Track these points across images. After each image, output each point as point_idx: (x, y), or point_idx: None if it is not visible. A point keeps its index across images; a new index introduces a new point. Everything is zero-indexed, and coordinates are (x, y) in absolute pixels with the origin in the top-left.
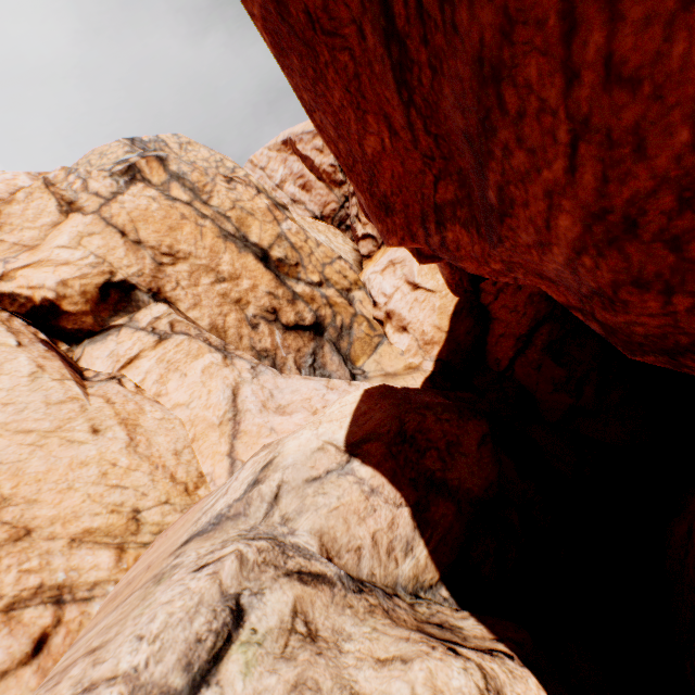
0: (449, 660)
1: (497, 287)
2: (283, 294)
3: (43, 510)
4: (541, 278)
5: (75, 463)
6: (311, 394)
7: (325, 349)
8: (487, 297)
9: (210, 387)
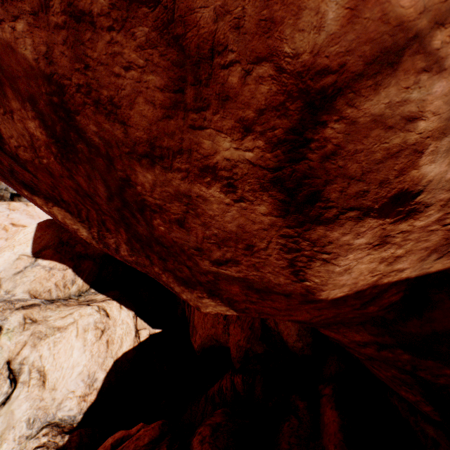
0: (87, 308)
1: None
2: None
3: None
4: None
5: None
6: None
7: None
8: None
9: None
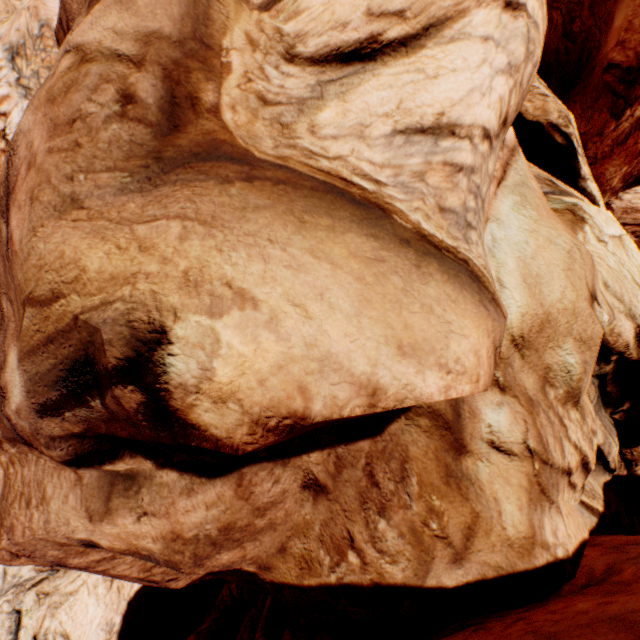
0: None
1: None
2: None
3: None
4: None
5: None
6: None
7: None
8: None
9: None
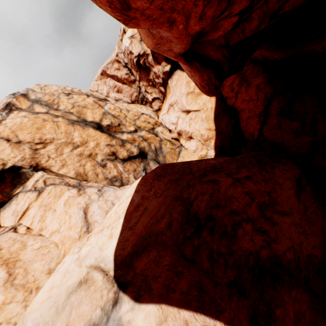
0: None
1: (235, 91)
2: (116, 143)
3: None
4: None
5: None
6: None
7: (150, 164)
8: (230, 100)
9: (70, 213)
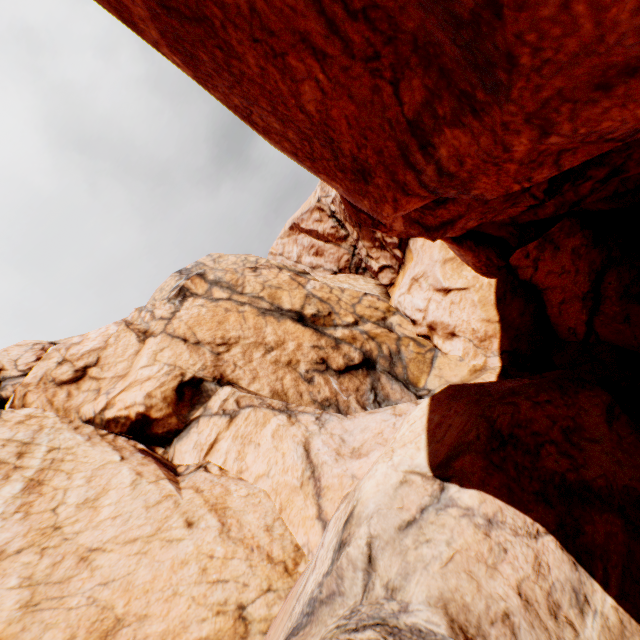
0: None
1: (531, 257)
2: (326, 343)
3: (153, 626)
4: (606, 89)
5: (176, 563)
6: (380, 427)
7: (381, 380)
8: (524, 271)
9: (282, 449)
